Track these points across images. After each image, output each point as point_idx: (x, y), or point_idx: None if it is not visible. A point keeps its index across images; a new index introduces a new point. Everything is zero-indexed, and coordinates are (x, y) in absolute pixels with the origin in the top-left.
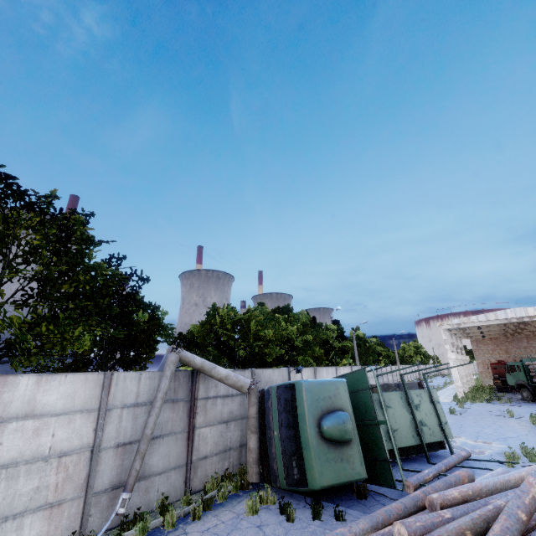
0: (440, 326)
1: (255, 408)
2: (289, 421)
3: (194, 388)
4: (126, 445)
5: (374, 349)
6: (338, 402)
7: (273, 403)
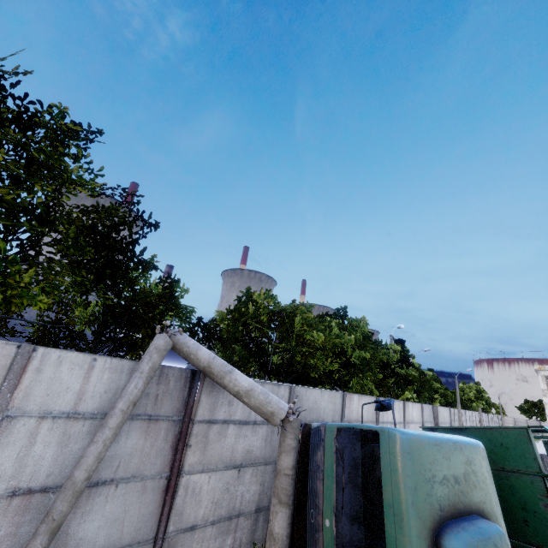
0: (539, 370)
1: (292, 457)
2: (356, 504)
3: (192, 400)
4: (32, 494)
5: (431, 384)
6: (474, 493)
7: (327, 458)
